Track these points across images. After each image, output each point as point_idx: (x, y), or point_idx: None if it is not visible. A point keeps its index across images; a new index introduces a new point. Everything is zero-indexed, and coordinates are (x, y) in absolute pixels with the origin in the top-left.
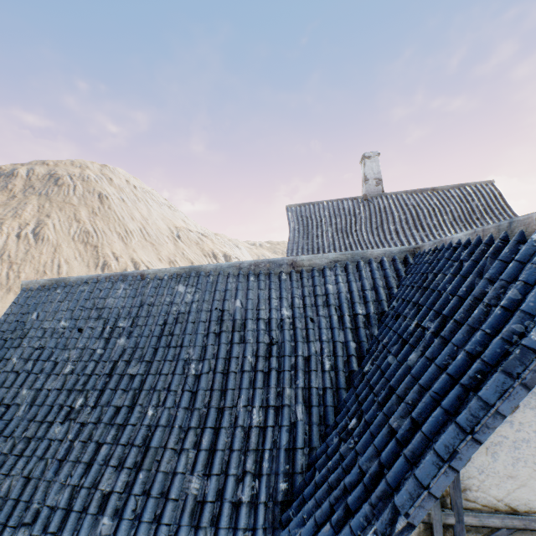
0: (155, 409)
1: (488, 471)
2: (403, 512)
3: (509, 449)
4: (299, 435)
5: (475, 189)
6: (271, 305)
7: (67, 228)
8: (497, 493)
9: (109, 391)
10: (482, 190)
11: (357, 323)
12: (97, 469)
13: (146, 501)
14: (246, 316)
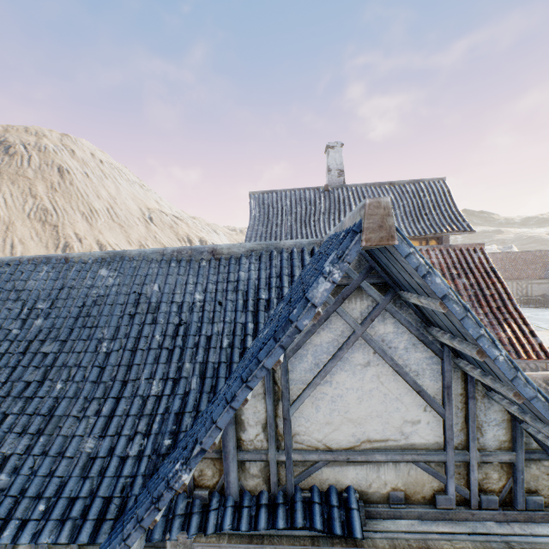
0: (64, 383)
1: (313, 420)
2: (200, 441)
3: (328, 402)
4: (189, 402)
5: (428, 186)
6: (186, 289)
7: (21, 204)
8: (318, 436)
9: (21, 368)
10: (434, 187)
11: (258, 307)
12: (1, 436)
13: (43, 459)
14: (161, 300)
